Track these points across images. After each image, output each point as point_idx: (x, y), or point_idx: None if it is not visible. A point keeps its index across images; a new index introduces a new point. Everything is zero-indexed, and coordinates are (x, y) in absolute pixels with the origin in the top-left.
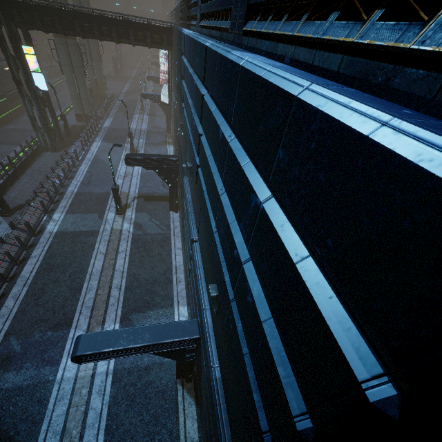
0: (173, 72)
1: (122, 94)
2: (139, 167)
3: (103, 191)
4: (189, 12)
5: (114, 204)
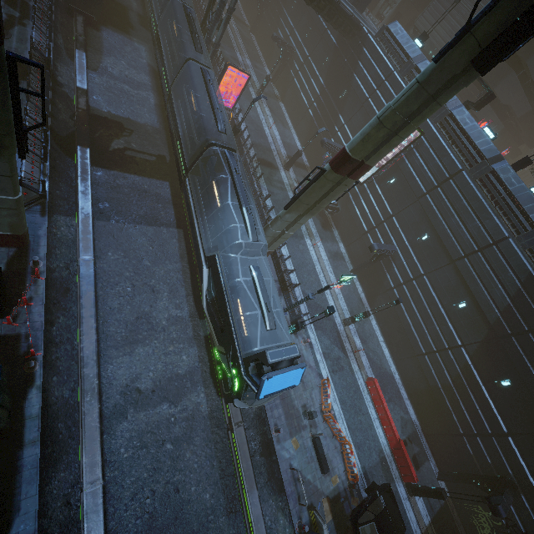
0: None
1: None
2: None
3: None
4: None
5: None
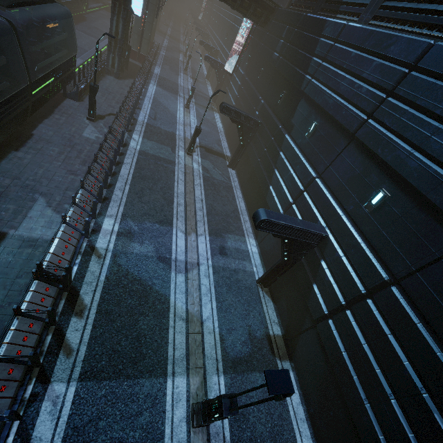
0: (254, 47)
1: (164, 48)
2: (195, 121)
3: (170, 131)
4: (334, 6)
5: (190, 143)
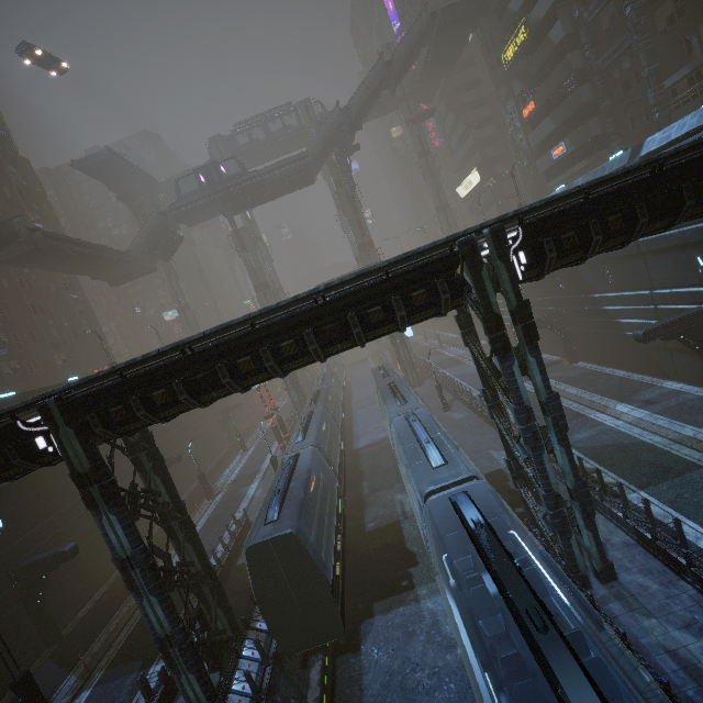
0: None
1: None
2: None
3: None
4: None
5: None
